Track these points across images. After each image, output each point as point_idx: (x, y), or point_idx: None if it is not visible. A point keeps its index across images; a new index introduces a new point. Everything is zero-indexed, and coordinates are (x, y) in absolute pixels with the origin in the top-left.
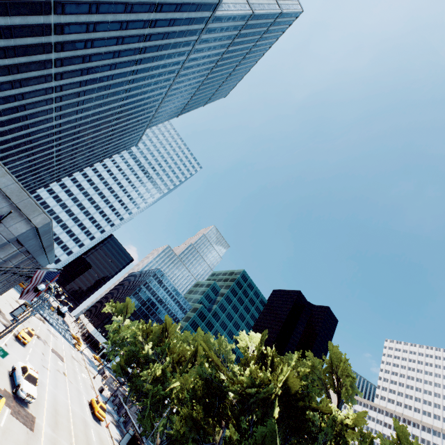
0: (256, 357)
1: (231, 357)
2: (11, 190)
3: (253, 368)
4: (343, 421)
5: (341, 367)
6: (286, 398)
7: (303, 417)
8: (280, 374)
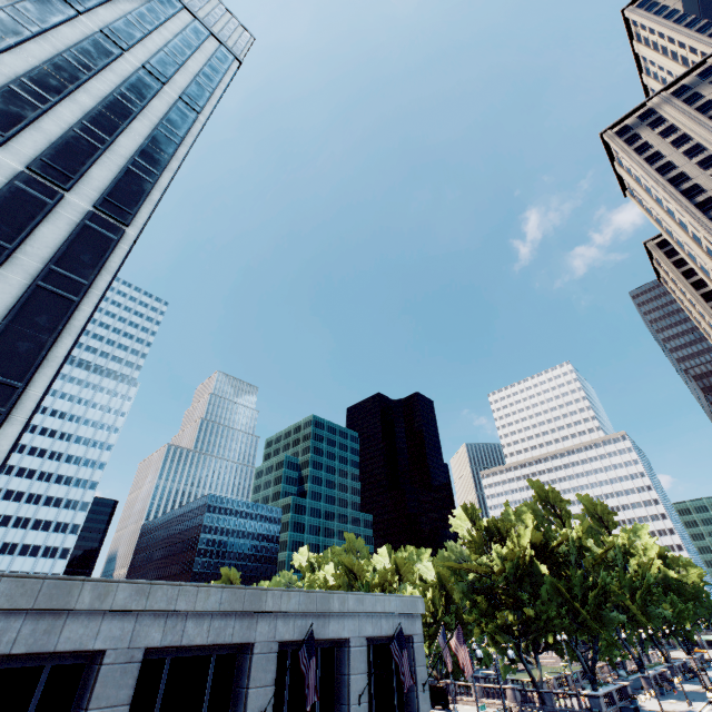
0: (481, 534)
1: (466, 553)
2: (400, 606)
3: (495, 548)
4: (578, 536)
5: (553, 497)
6: (535, 552)
7: (551, 555)
8: (520, 537)
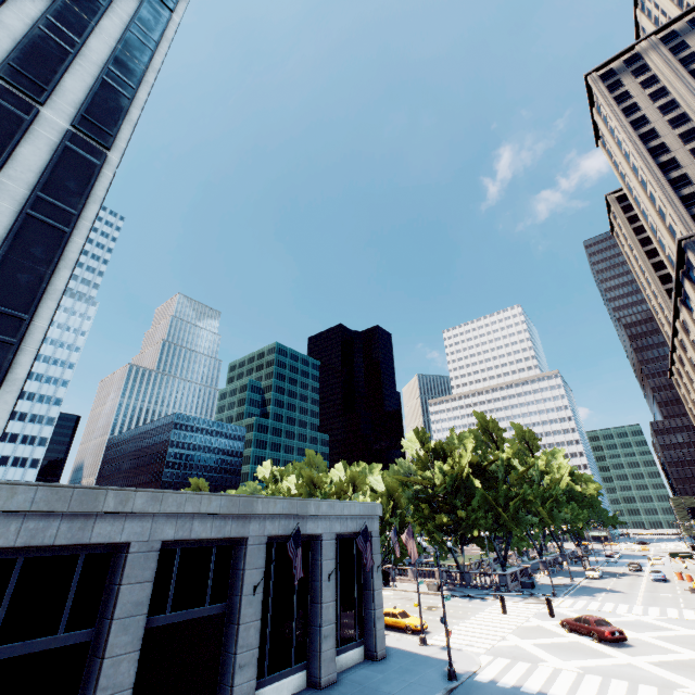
0: (428, 454)
1: (414, 469)
2: (362, 510)
3: (439, 466)
4: (508, 457)
5: (492, 425)
6: (471, 469)
7: (484, 472)
8: (460, 457)
